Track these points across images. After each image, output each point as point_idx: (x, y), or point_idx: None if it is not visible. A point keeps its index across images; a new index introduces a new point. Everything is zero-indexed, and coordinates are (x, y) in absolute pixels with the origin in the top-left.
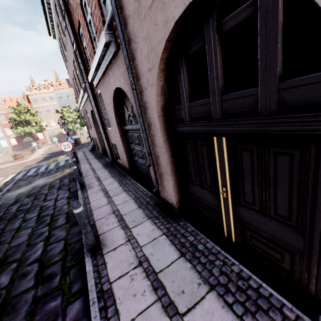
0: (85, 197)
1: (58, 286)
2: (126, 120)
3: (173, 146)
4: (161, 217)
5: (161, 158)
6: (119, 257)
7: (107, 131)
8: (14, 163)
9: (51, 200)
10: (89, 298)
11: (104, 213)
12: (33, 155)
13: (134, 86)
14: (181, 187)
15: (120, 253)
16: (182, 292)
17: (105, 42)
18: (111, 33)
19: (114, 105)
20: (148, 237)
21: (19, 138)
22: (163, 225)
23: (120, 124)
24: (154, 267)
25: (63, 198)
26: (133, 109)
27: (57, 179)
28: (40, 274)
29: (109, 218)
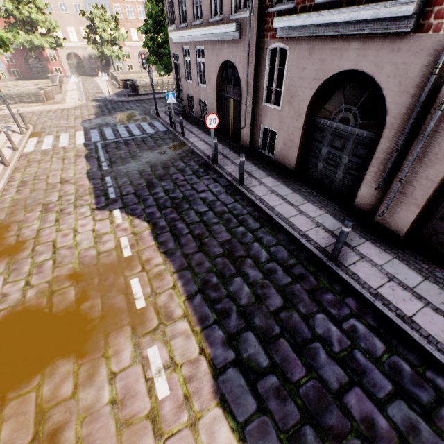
0: (259, 199)
1: (319, 284)
2: (328, 110)
3: (442, 182)
4: (380, 241)
5: (419, 190)
6: (365, 271)
7: (259, 107)
8: (48, 106)
9: (205, 192)
10: (366, 297)
11: (306, 224)
12: (68, 97)
13: (443, 106)
14: (417, 220)
15: (363, 268)
16: (442, 303)
17: (409, 14)
18: (422, 1)
19: (321, 85)
20: (381, 258)
21: (17, 52)
22: (388, 250)
23: (309, 111)
24: (406, 284)
25: (222, 193)
26: (359, 105)
27: (176, 160)
28: (289, 272)
29: (318, 232)
